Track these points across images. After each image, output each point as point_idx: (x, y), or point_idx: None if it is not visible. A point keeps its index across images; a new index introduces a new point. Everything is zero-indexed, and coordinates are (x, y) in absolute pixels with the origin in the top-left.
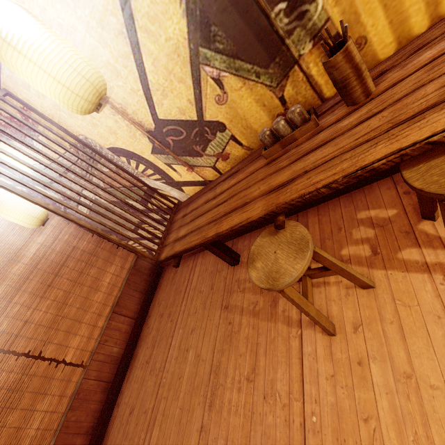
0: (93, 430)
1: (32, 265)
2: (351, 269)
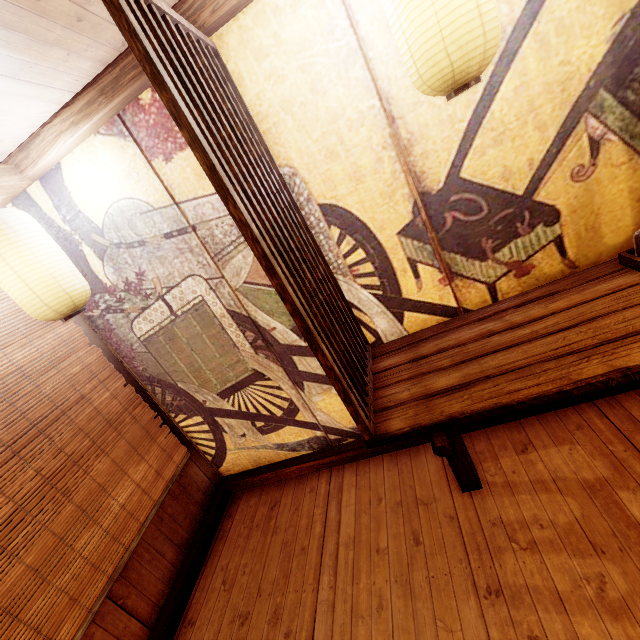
0: None
1: None
2: None
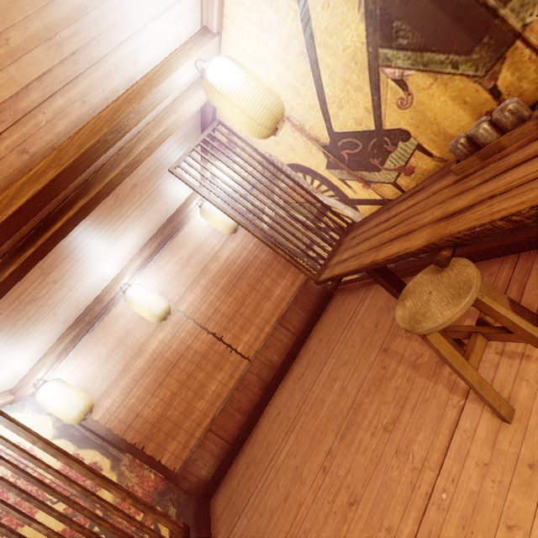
0: (249, 414)
1: (224, 265)
2: None
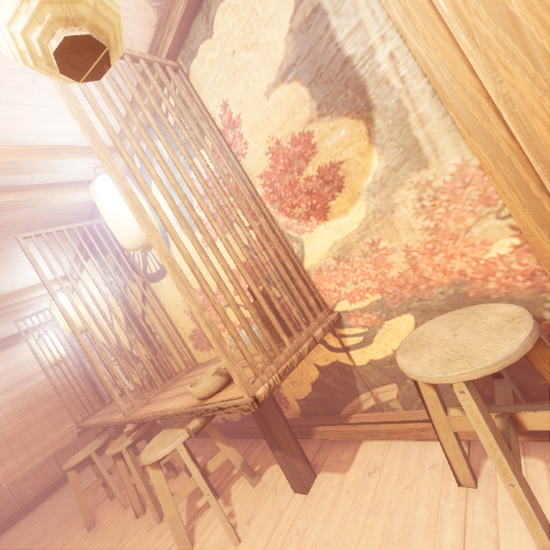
0: None
1: (34, 388)
2: (114, 483)
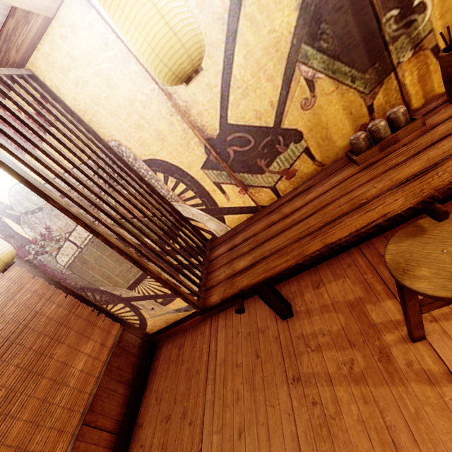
0: None
1: None
2: None
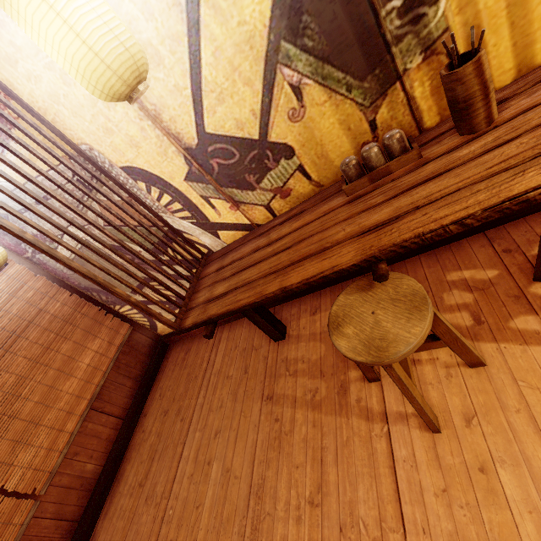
0: None
1: None
2: (464, 339)
